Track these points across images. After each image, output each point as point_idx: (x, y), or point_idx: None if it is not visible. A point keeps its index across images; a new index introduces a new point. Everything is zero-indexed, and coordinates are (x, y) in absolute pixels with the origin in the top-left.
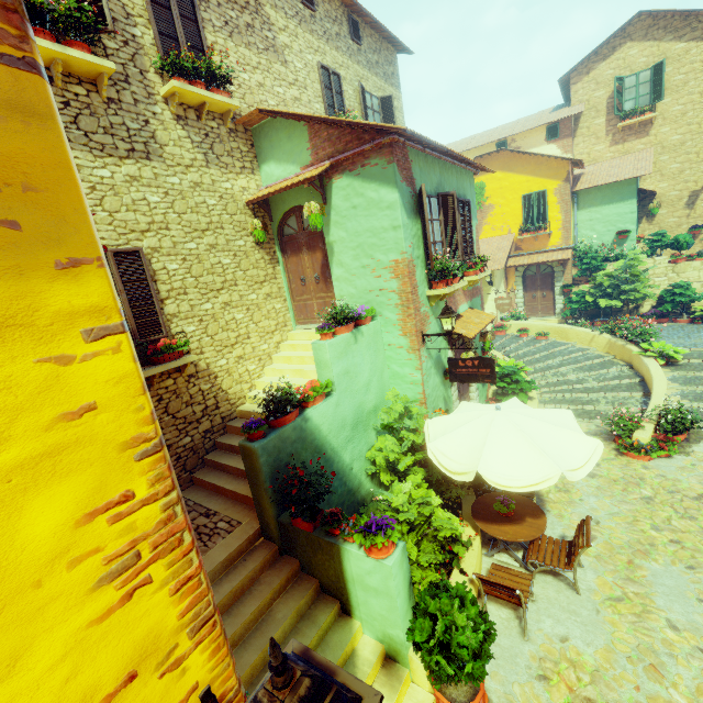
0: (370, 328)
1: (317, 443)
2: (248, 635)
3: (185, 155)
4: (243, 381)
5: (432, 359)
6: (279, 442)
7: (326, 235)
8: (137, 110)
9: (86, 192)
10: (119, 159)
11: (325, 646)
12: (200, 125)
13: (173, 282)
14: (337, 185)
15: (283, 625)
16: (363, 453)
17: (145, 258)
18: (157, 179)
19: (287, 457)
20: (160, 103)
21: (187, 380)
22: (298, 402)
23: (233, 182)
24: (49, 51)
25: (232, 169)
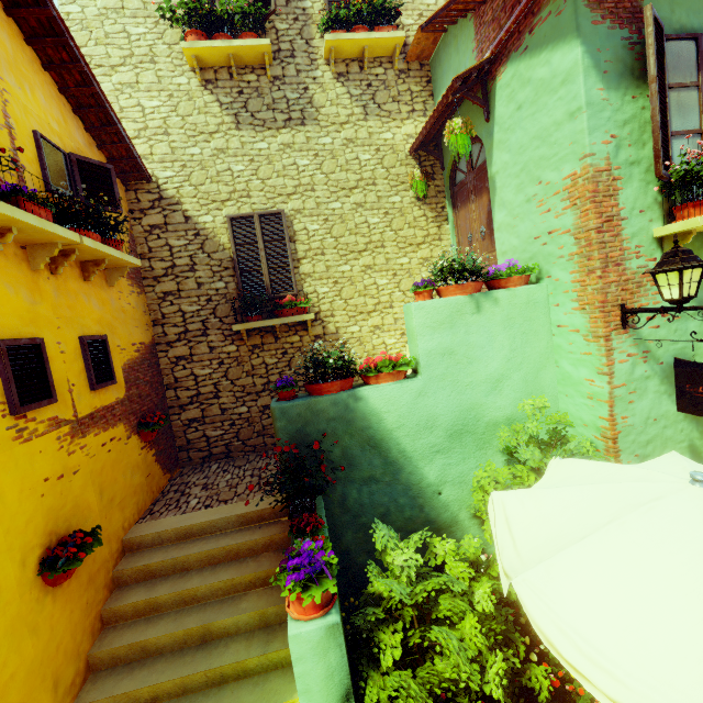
0: (518, 295)
1: (374, 434)
2: (213, 601)
3: (341, 113)
4: (377, 354)
5: (654, 363)
6: (308, 411)
7: (489, 166)
8: (299, 80)
9: (246, 165)
10: (276, 131)
11: (262, 681)
12: (363, 77)
13: (311, 243)
14: (501, 83)
15: (237, 617)
16: (468, 478)
17: (286, 219)
18: (309, 143)
19: (318, 434)
20: (322, 67)
21: (313, 340)
22: (346, 372)
23: (395, 131)
24: (222, 49)
25: (396, 116)
